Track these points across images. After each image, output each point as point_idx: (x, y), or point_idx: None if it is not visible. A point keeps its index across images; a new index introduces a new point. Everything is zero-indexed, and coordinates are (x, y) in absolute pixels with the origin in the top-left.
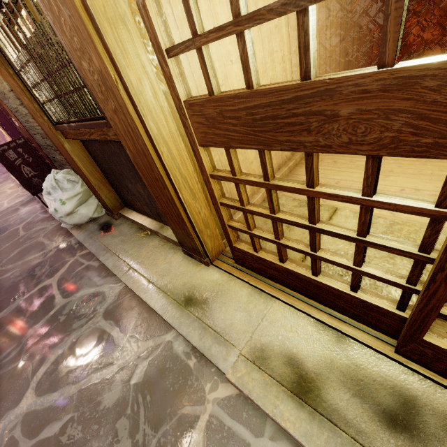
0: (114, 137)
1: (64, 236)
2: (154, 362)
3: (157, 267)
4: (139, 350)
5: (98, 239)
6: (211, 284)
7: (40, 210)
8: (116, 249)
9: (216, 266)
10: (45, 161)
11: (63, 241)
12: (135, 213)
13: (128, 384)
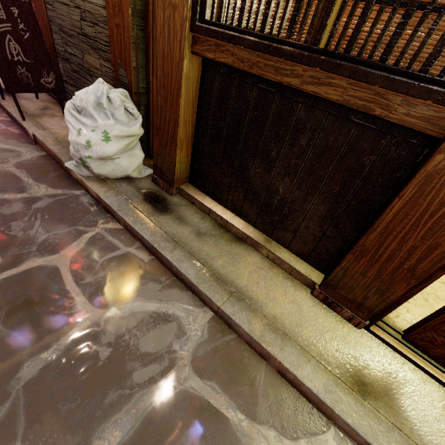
0: (405, 119)
1: (62, 181)
2: None
3: (280, 306)
4: None
5: (149, 217)
6: (380, 363)
7: None
8: (193, 248)
9: (375, 334)
10: (47, 51)
11: (62, 189)
12: (211, 200)
13: None
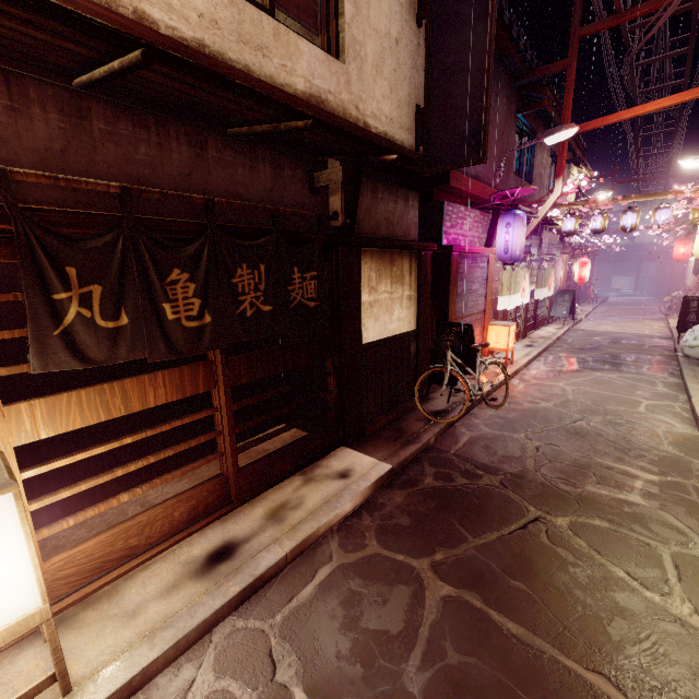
0: None
1: (671, 359)
2: (666, 394)
3: None
4: (664, 390)
5: (691, 366)
6: None
7: (668, 345)
8: (697, 372)
9: None
10: None
11: (668, 360)
12: None
13: (651, 390)
